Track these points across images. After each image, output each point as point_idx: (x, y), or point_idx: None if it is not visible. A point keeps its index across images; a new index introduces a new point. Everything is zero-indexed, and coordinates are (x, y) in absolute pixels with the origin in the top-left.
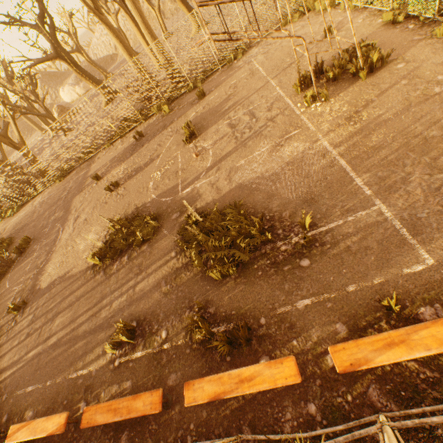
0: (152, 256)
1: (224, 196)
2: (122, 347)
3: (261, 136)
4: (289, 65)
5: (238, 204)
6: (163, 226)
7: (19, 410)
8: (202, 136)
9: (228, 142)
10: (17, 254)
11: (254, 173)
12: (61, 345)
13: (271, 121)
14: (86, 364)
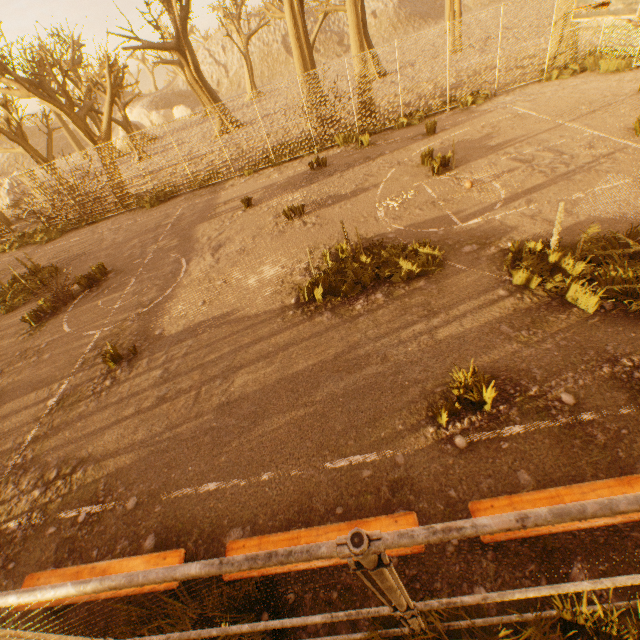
0: (448, 294)
1: (571, 228)
2: (458, 418)
3: (596, 171)
4: (591, 112)
5: (631, 231)
6: (449, 260)
7: (190, 527)
8: (461, 168)
9: (528, 176)
10: (81, 287)
11: (618, 206)
12: (272, 414)
13: (605, 158)
14: (367, 445)
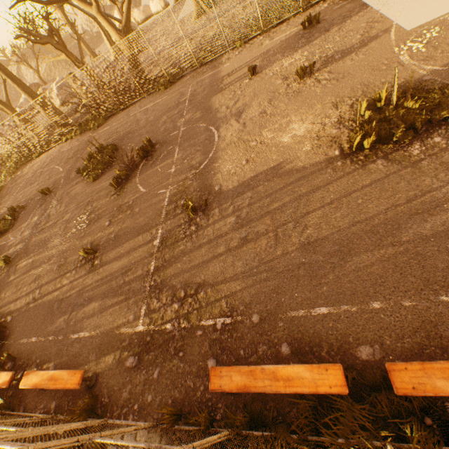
0: None
1: None
2: None
3: None
4: None
5: None
6: None
7: (317, 341)
8: None
9: None
10: (139, 158)
11: None
12: (359, 253)
13: None
14: None
